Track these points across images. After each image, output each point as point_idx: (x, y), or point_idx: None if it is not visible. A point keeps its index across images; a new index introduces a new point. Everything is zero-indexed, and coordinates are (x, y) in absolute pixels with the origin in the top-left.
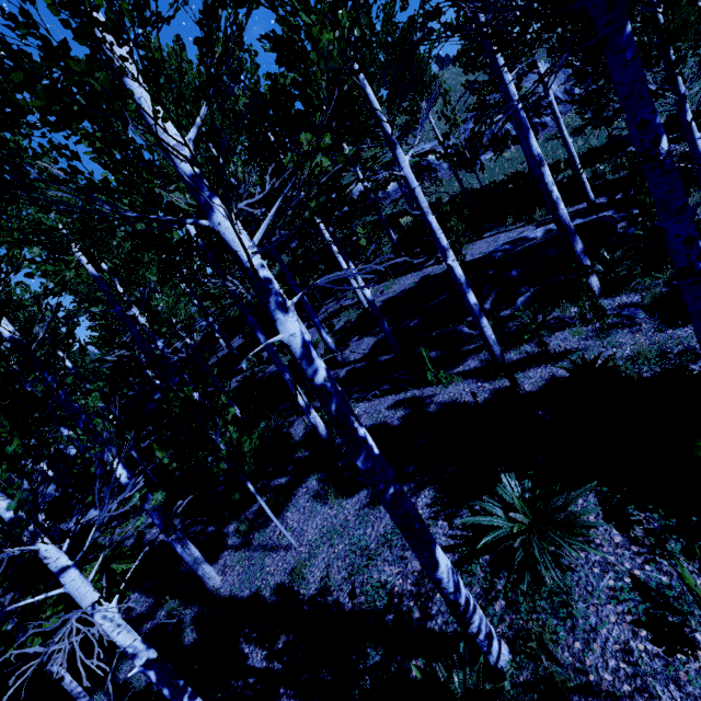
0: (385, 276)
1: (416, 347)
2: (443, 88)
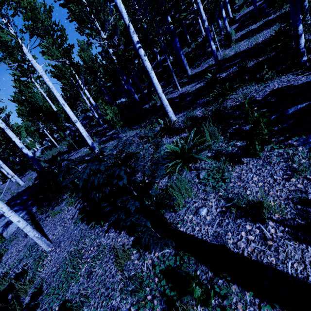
0: (240, 10)
1: (262, 14)
2: None
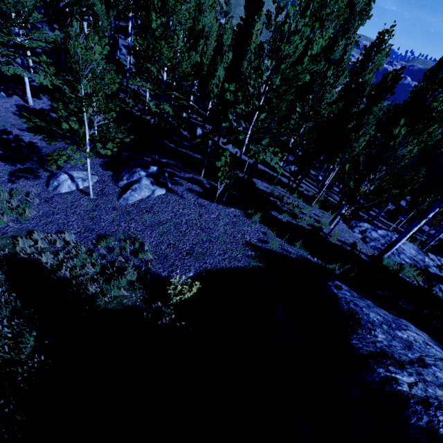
0: None
1: None
2: (237, 1)
